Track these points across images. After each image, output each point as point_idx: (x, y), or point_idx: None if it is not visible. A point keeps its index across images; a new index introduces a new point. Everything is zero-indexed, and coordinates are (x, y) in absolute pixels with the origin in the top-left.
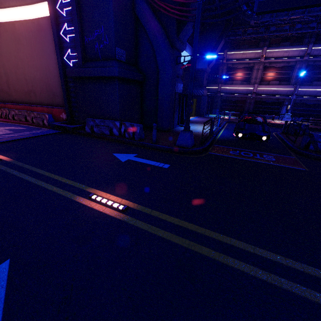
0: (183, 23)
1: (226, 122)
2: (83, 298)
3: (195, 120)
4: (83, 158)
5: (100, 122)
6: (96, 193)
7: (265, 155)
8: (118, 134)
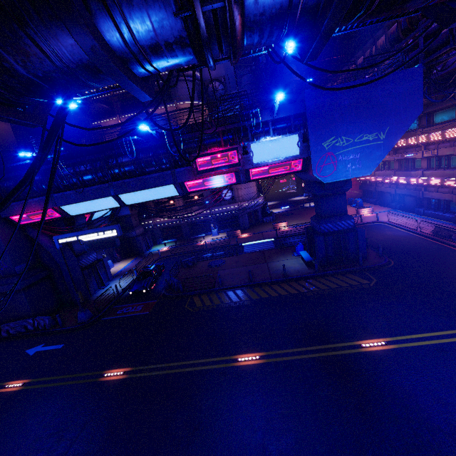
0: (73, 223)
1: (156, 260)
2: (2, 416)
3: (127, 268)
4: (1, 365)
5: (15, 324)
6: (9, 383)
7: (139, 306)
8: (33, 328)
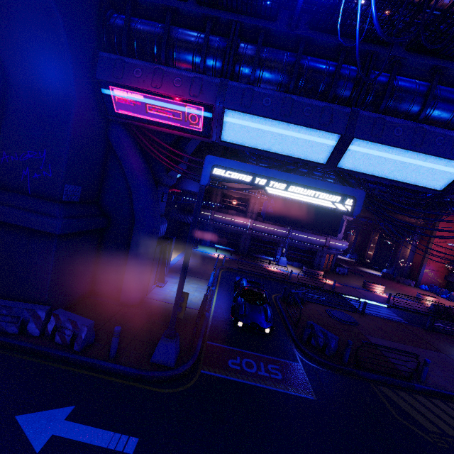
0: (176, 161)
1: (220, 269)
2: None
3: (179, 263)
4: None
5: (0, 308)
6: None
7: (270, 365)
8: (38, 333)
